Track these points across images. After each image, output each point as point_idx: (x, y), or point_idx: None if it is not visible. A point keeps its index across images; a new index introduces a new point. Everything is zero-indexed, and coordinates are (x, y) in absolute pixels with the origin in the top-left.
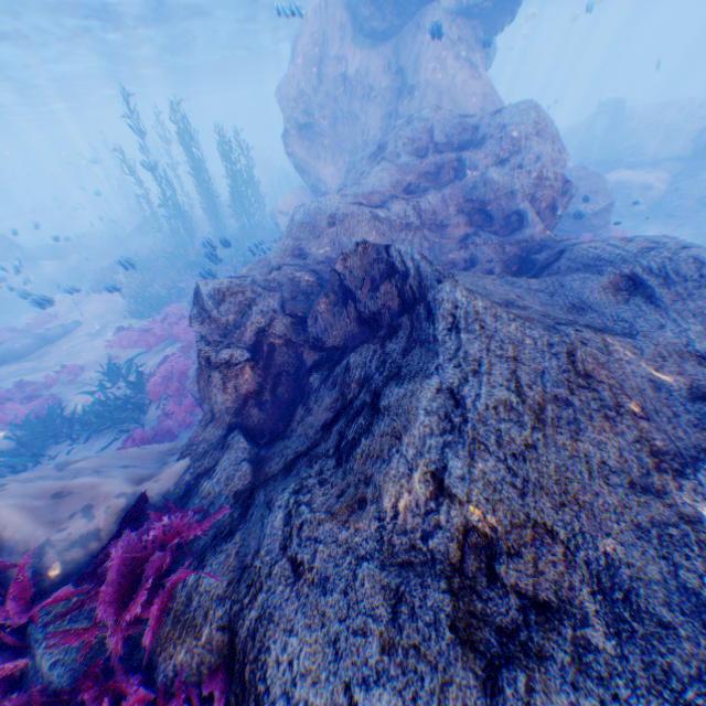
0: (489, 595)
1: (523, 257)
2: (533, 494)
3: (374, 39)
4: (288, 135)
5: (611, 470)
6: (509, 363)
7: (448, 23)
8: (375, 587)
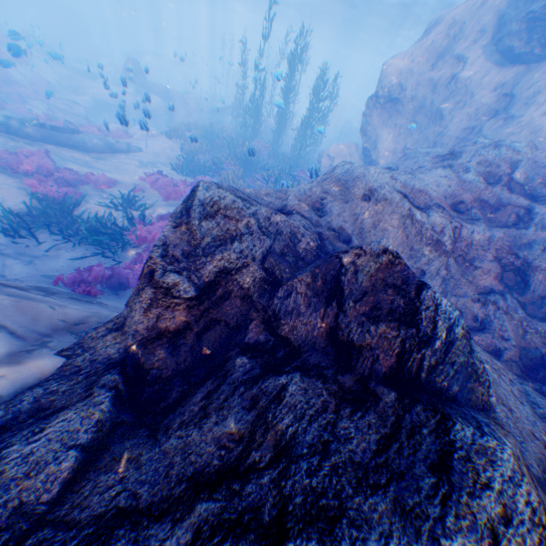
0: None
1: (545, 359)
2: None
3: (505, 55)
4: (374, 99)
5: None
6: None
7: None
8: None
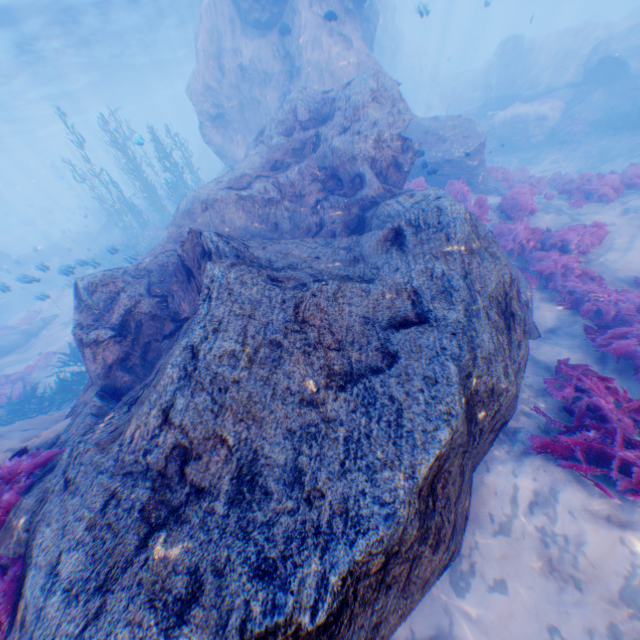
0: (177, 487)
1: (360, 215)
2: (225, 416)
3: (259, 27)
4: (203, 126)
5: (291, 391)
6: (244, 319)
7: (318, 2)
8: (102, 490)
